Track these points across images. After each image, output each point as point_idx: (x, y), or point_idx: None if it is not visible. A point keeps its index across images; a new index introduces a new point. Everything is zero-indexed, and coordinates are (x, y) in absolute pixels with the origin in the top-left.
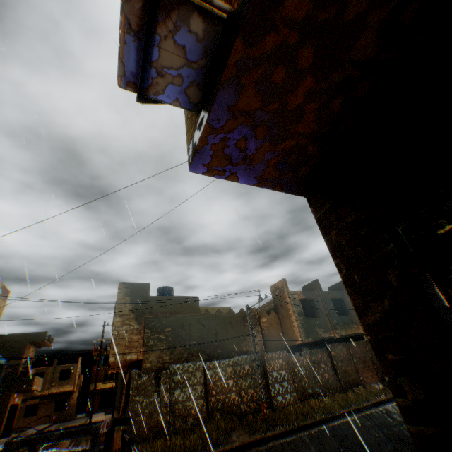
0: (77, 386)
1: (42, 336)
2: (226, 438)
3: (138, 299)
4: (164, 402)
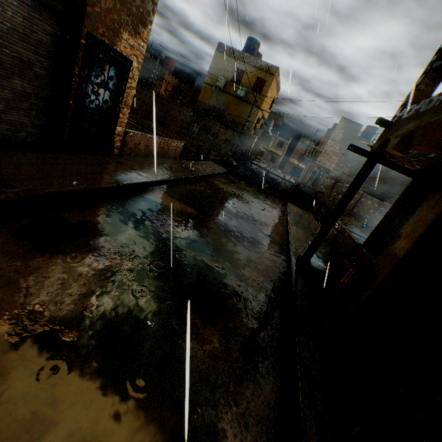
0: (283, 155)
1: (280, 118)
2: (349, 227)
3: (348, 134)
4: (331, 196)
